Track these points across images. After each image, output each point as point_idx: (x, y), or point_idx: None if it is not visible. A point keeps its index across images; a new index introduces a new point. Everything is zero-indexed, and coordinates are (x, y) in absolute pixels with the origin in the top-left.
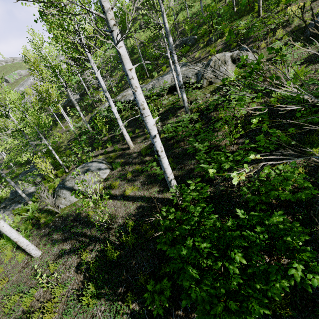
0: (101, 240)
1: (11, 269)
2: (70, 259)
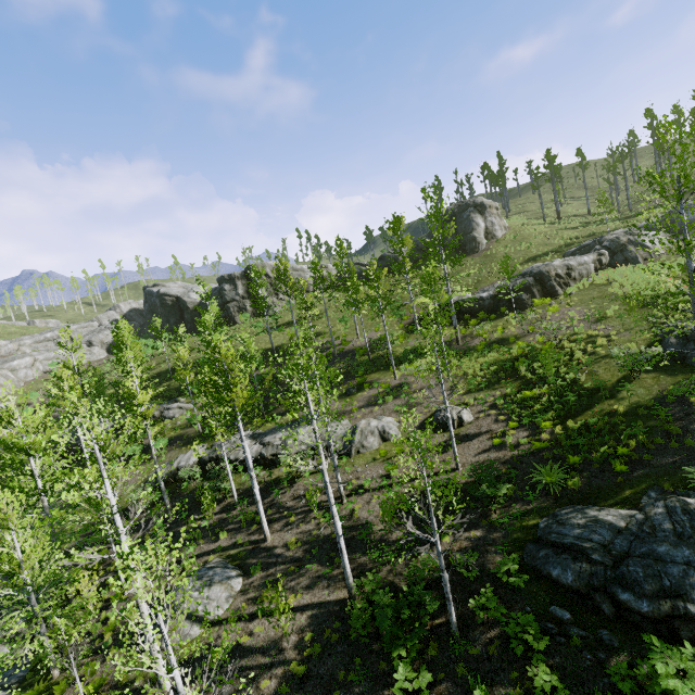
0: (278, 663)
1: None
2: None
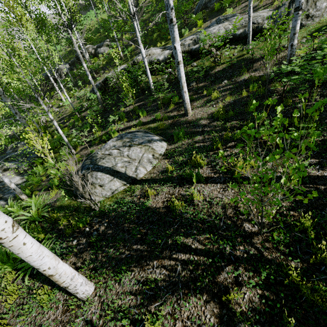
0: (246, 260)
1: (29, 325)
2: (188, 306)
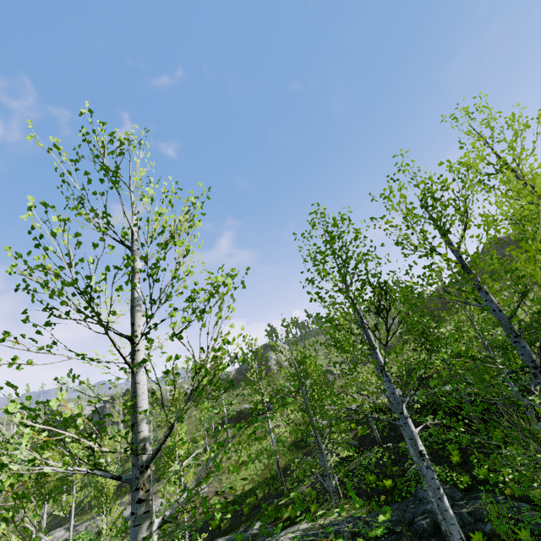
0: None
1: None
2: None
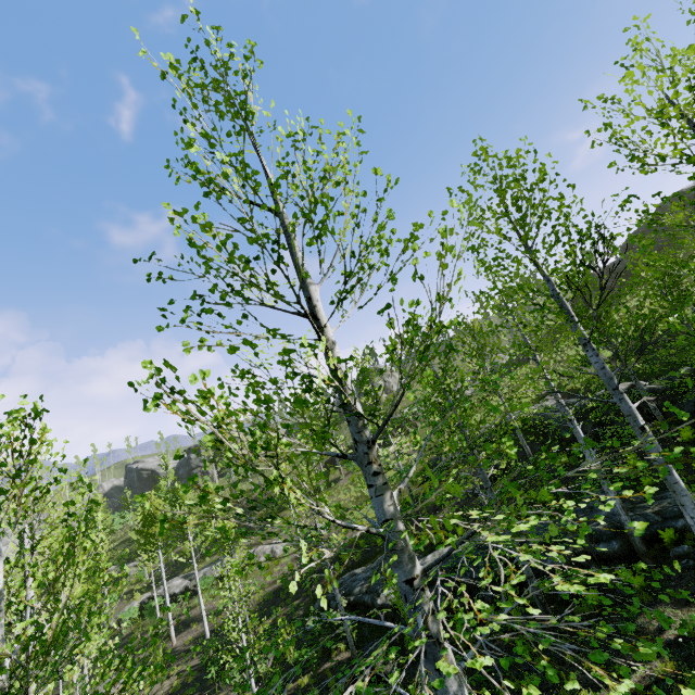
0: None
1: None
2: None
